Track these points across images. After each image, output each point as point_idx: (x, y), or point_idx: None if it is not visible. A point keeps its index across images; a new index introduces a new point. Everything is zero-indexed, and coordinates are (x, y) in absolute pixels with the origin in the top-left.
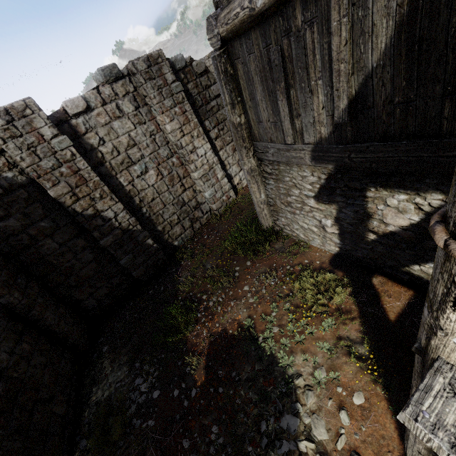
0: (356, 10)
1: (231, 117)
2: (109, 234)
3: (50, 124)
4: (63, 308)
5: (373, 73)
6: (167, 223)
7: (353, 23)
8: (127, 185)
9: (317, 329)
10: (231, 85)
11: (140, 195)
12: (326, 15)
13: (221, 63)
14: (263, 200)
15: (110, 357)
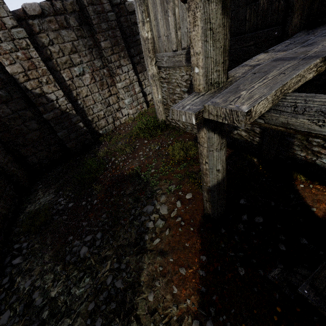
0: None
1: (142, 32)
2: (51, 111)
3: (11, 16)
4: (12, 157)
5: None
6: (96, 116)
7: None
8: (68, 80)
9: (176, 168)
10: (143, 7)
11: (77, 90)
12: None
13: None
14: (160, 100)
15: (43, 190)
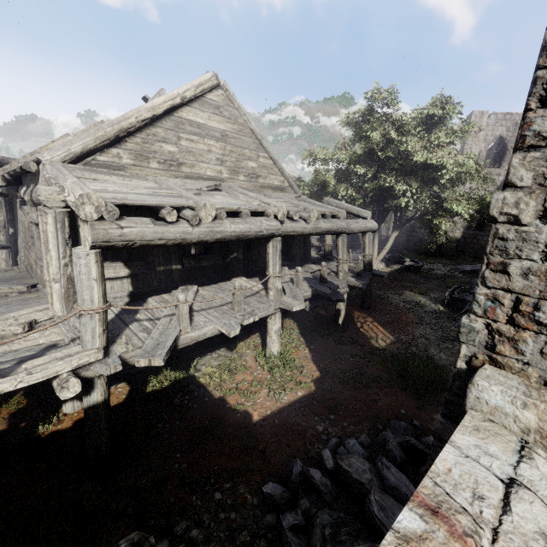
0: None
1: None
2: None
3: None
4: None
5: None
6: None
7: None
8: None
9: None
10: None
11: None
12: None
13: None
14: (4, 258)
15: None
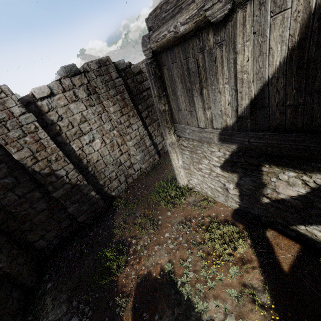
0: (256, 37)
1: (158, 106)
2: (60, 188)
3: (20, 104)
4: (17, 249)
5: (269, 82)
6: (107, 178)
7: (253, 46)
8: (78, 150)
9: (225, 276)
10: (159, 84)
11: (87, 158)
12: (233, 39)
13: (151, 68)
14: (181, 165)
15: (52, 294)
